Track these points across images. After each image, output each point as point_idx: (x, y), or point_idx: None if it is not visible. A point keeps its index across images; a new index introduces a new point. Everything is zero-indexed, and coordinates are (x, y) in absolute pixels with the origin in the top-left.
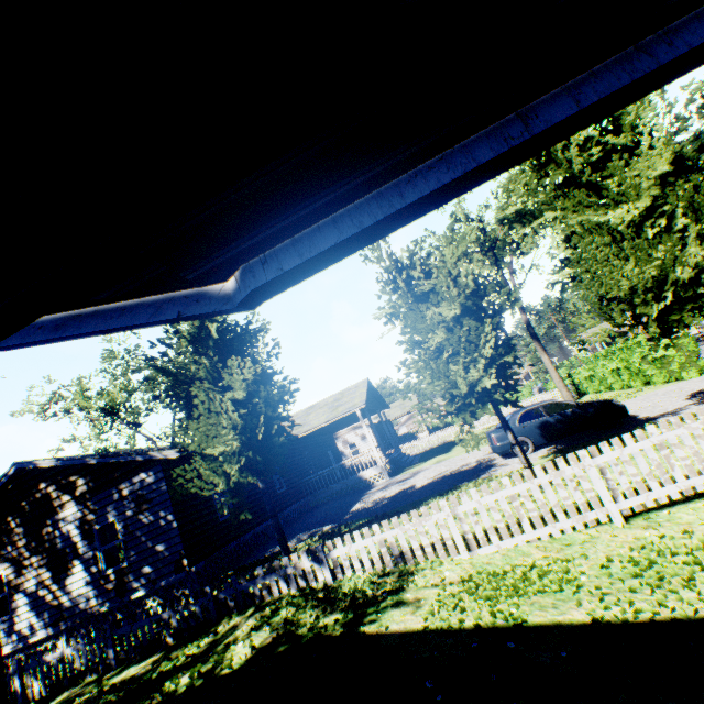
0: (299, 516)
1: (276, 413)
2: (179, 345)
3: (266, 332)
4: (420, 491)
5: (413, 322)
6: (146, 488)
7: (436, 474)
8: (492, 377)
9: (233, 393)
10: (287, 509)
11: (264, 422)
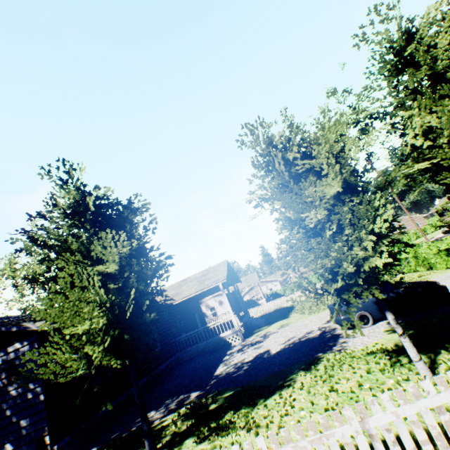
0: (170, 372)
1: (149, 287)
2: (57, 217)
3: (146, 211)
4: (277, 358)
5: (296, 196)
6: (19, 359)
7: (285, 340)
8: (384, 256)
9: (105, 266)
10: (160, 367)
11: (135, 298)
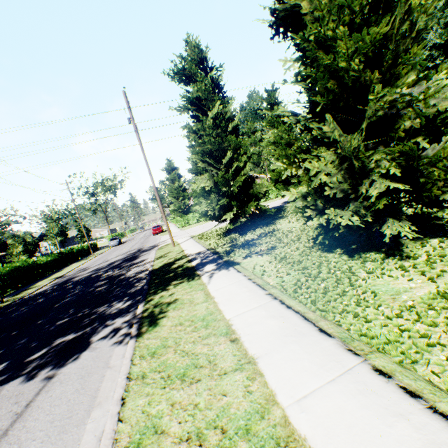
0: None
1: None
2: None
3: None
4: None
5: None
6: None
7: None
8: None
9: None
10: None
11: None
